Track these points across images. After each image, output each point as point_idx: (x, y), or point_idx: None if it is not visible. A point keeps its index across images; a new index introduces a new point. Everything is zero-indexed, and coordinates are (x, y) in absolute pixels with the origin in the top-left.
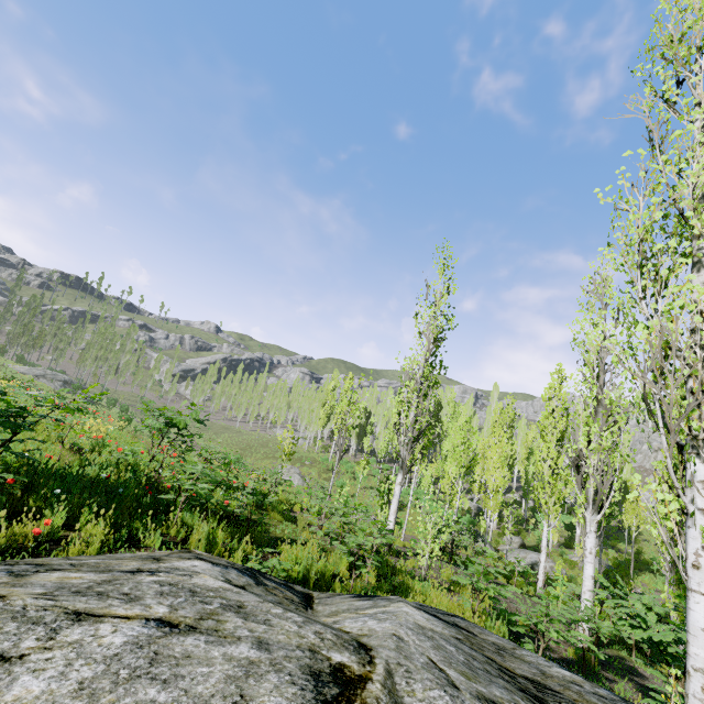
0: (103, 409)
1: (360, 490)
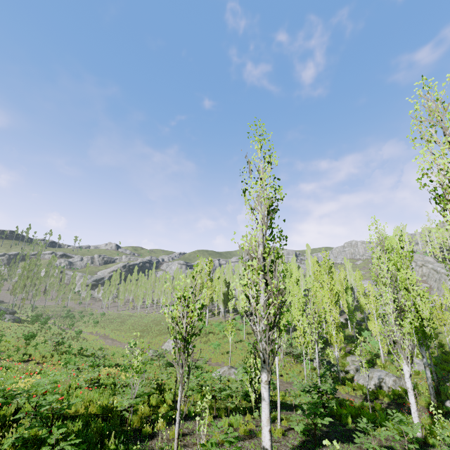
0: (28, 325)
1: (232, 345)
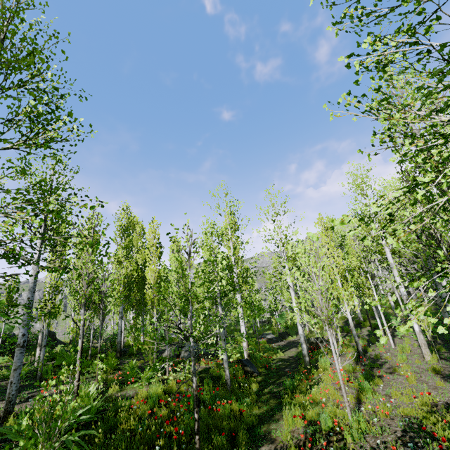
0: None
1: None
